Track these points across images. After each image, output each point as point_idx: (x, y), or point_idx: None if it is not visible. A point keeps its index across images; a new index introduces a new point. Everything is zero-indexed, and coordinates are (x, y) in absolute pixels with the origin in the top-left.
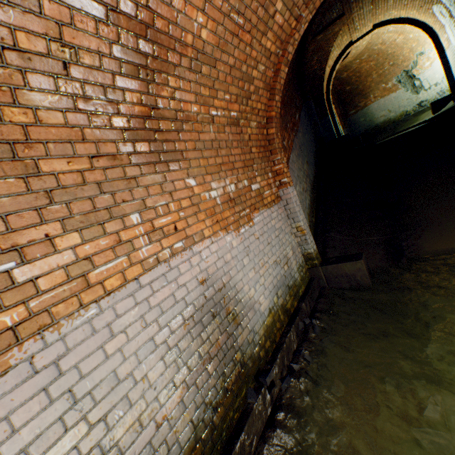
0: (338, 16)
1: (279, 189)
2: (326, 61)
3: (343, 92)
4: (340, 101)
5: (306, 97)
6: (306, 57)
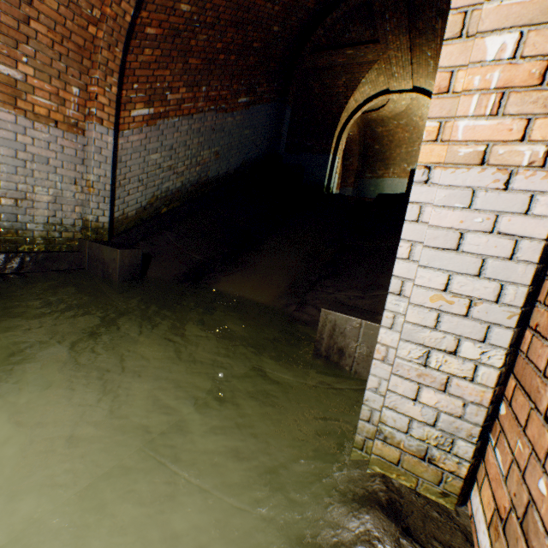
0: (374, 40)
1: (87, 120)
2: (353, 91)
3: (371, 148)
4: (364, 156)
5: (285, 98)
6: (335, 71)
